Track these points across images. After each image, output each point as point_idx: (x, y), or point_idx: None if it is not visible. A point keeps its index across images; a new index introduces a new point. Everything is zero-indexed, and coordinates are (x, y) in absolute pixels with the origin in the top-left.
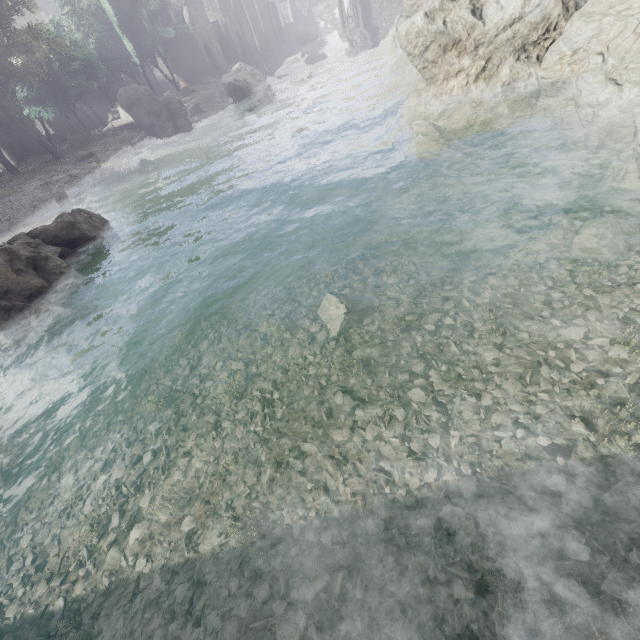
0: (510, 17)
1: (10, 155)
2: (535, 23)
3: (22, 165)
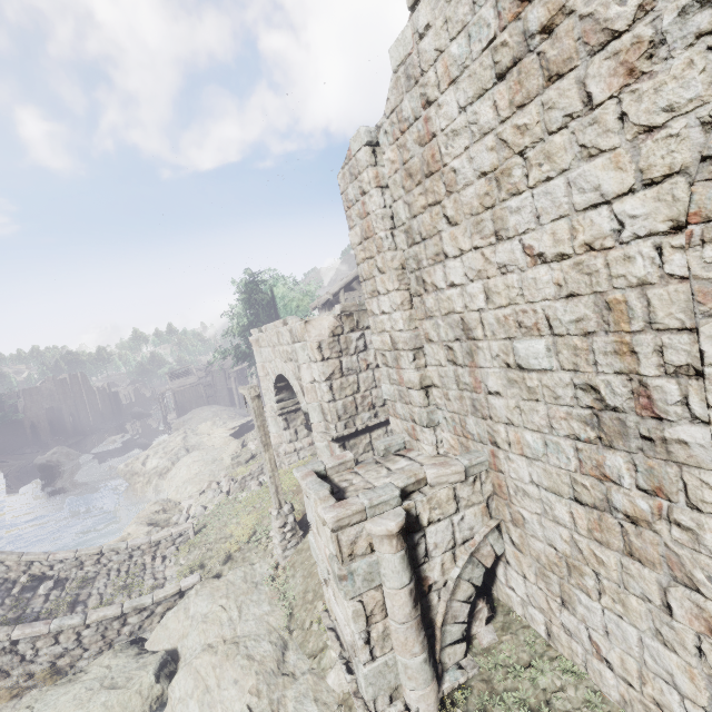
0: (154, 466)
1: None
2: (163, 468)
3: None
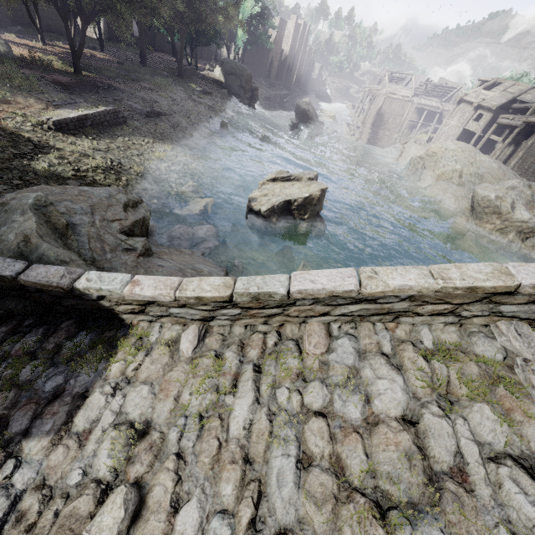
0: (523, 219)
1: (105, 30)
2: (529, 227)
3: (121, 48)
